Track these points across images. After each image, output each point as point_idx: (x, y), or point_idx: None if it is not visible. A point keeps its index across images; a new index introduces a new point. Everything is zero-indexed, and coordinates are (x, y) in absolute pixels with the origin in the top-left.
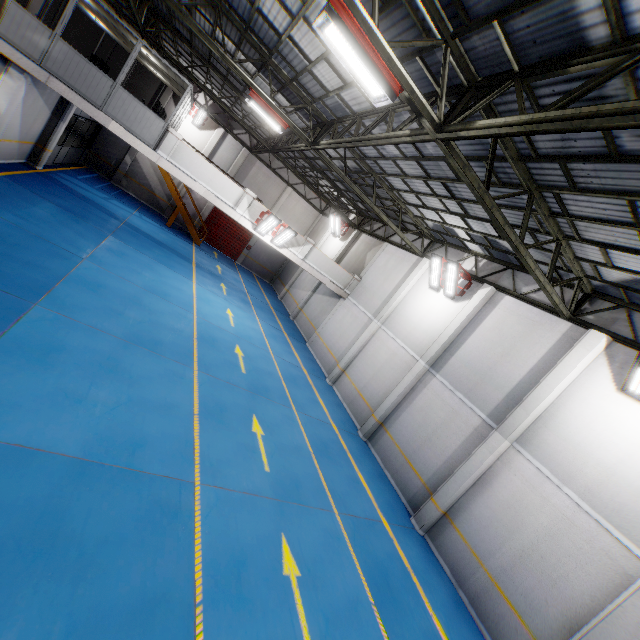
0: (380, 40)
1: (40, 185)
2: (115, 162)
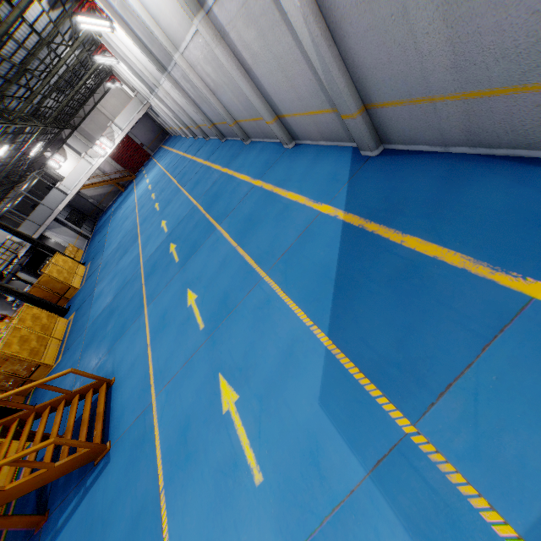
0: None
1: (93, 238)
2: (94, 207)
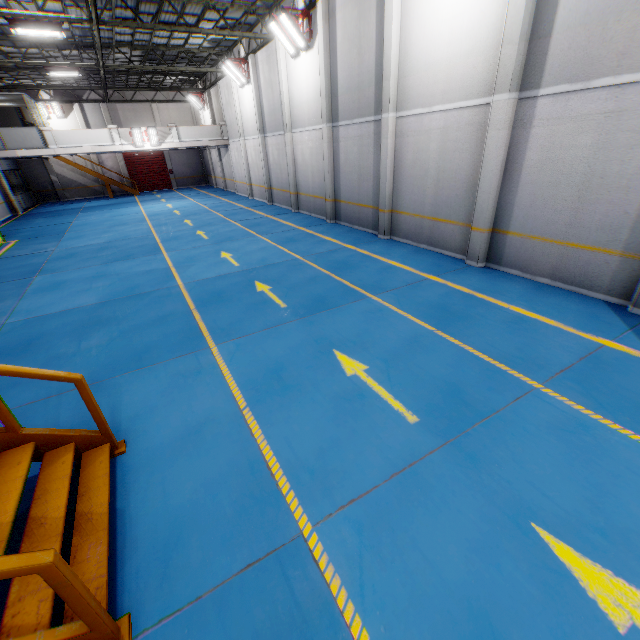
0: (36, 16)
1: (29, 217)
2: (50, 187)
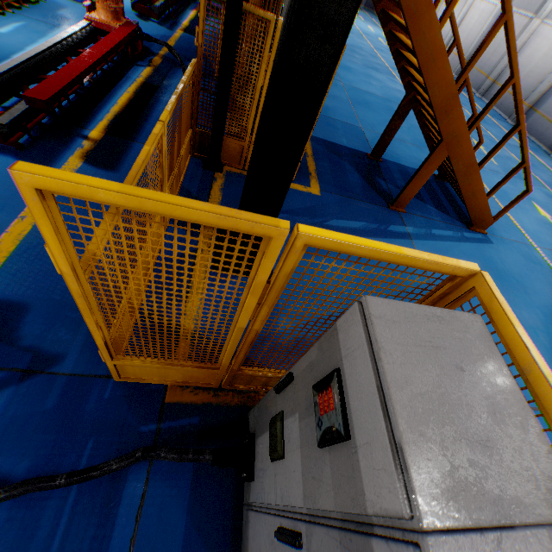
0: None
1: None
2: None
